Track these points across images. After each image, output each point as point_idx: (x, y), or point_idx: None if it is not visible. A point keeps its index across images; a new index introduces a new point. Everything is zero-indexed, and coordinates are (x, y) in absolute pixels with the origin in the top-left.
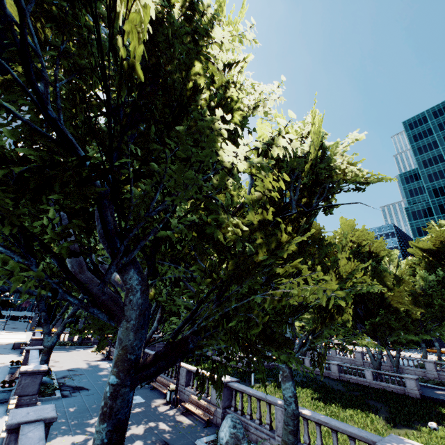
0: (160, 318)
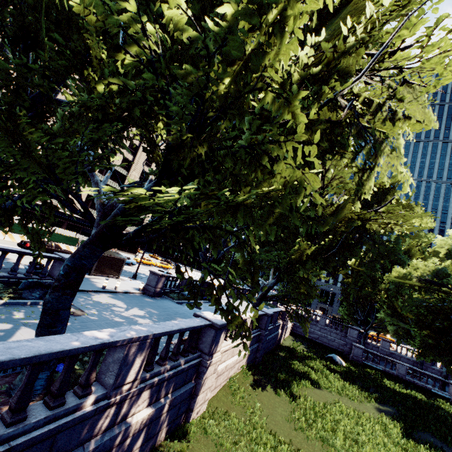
0: (277, 275)
